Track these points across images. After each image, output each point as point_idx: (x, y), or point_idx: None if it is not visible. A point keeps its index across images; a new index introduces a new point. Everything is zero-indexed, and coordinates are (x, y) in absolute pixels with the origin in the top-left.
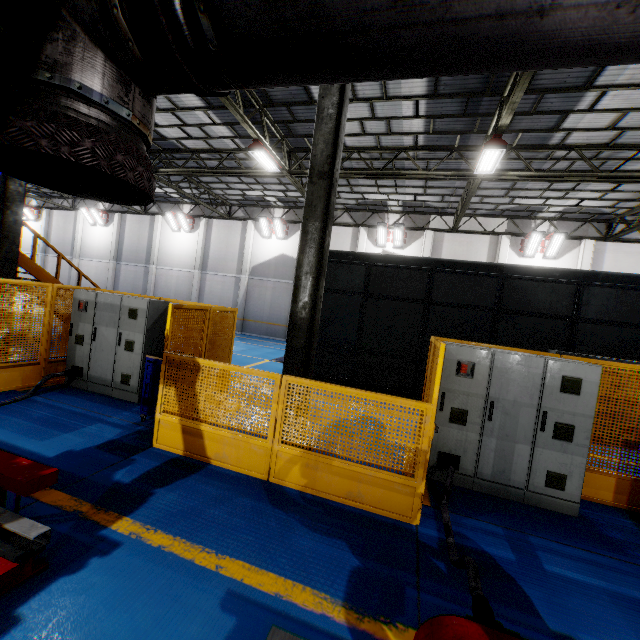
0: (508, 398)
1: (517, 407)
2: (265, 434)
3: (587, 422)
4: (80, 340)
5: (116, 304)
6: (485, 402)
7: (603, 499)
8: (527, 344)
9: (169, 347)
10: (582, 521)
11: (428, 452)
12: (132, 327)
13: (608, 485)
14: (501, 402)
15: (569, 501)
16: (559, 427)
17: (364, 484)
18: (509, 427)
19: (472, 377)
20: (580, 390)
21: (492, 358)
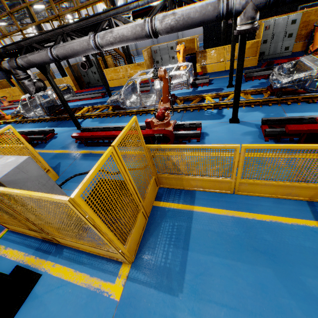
0: (277, 32)
1: (279, 33)
2: (223, 61)
3: (296, 30)
4: (158, 62)
5: (166, 47)
6: (272, 35)
7: (299, 50)
8: (290, 8)
9: (196, 50)
10: (291, 55)
11: (259, 50)
12: (172, 52)
13: (301, 46)
14: (276, 33)
15: (289, 52)
16: (289, 34)
17: (246, 62)
18: (277, 39)
19: (269, 29)
20: (295, 22)
21: (274, 22)
